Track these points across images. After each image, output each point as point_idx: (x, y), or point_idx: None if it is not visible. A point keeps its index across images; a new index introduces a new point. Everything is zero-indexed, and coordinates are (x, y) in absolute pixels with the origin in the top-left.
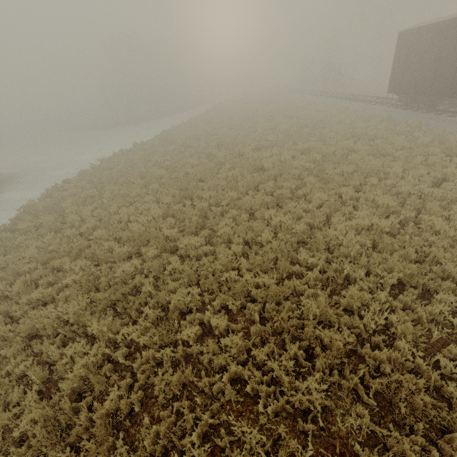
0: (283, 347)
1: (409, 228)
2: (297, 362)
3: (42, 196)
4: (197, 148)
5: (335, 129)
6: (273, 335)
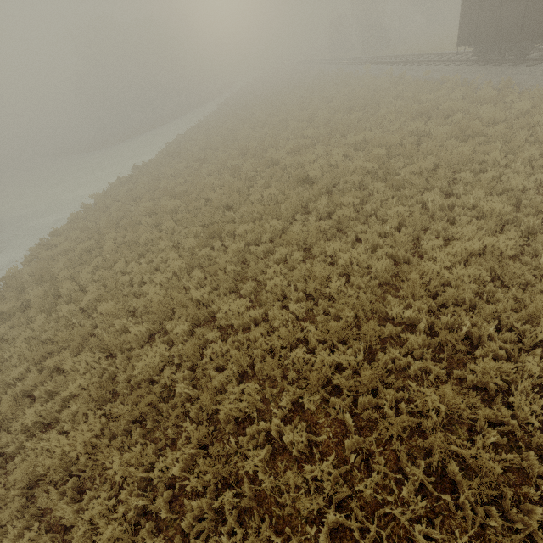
0: (396, 463)
1: (539, 244)
2: (424, 488)
3: (26, 259)
4: (215, 161)
5: (395, 108)
6: (378, 445)
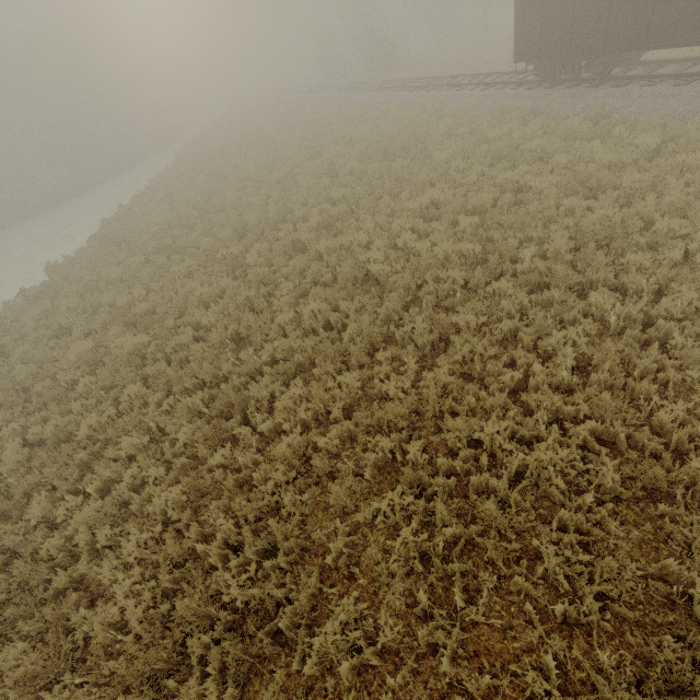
0: None
1: None
2: None
3: None
4: (194, 249)
5: (459, 151)
6: None
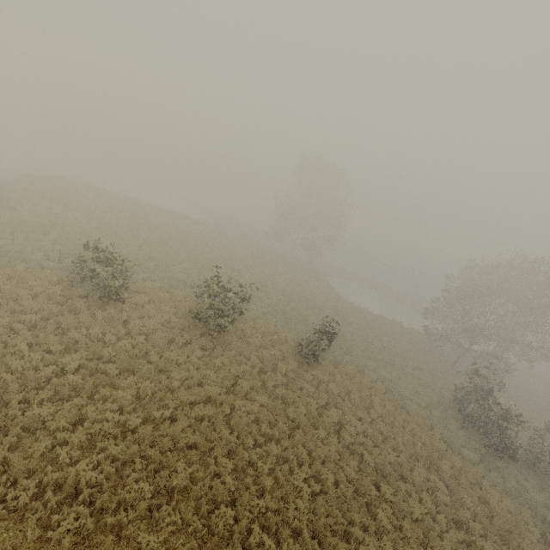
0: None
1: None
2: None
3: None
4: None
5: None
6: None
